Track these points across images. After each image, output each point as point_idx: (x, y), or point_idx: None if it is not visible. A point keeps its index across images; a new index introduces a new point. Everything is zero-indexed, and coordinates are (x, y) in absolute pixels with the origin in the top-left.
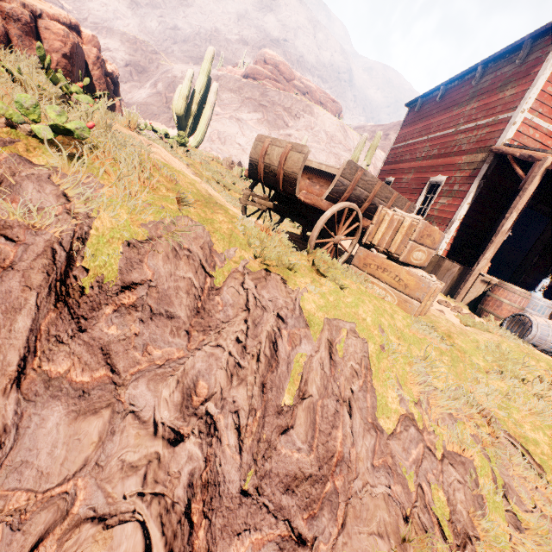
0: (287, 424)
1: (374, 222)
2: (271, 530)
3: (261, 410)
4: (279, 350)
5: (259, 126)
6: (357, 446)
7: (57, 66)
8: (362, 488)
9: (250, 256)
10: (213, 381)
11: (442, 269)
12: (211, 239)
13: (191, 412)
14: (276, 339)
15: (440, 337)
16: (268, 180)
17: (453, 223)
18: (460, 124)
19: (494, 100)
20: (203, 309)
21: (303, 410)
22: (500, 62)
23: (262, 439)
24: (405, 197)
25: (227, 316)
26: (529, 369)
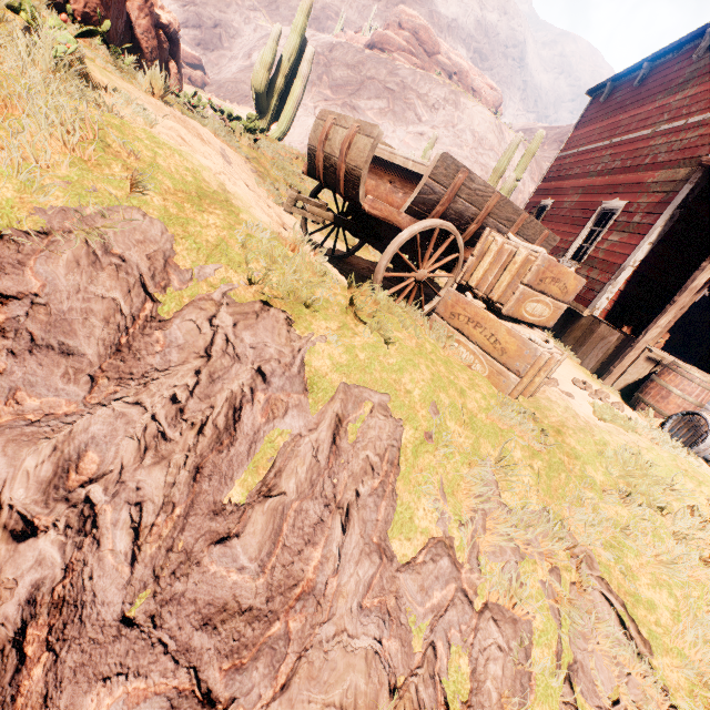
0: (229, 531)
1: (476, 254)
2: (163, 679)
3: (185, 505)
4: (241, 421)
5: (380, 119)
6: (343, 575)
7: (85, 8)
8: (333, 637)
9: (243, 280)
10: (111, 455)
11: (595, 336)
12: (174, 247)
13: (60, 496)
14: (242, 404)
15: (536, 432)
16: (328, 179)
17: (622, 271)
18: (661, 122)
19: None
20: (129, 347)
21: (263, 513)
22: None
23: (177, 548)
24: (563, 229)
25: (166, 363)
26: (676, 495)
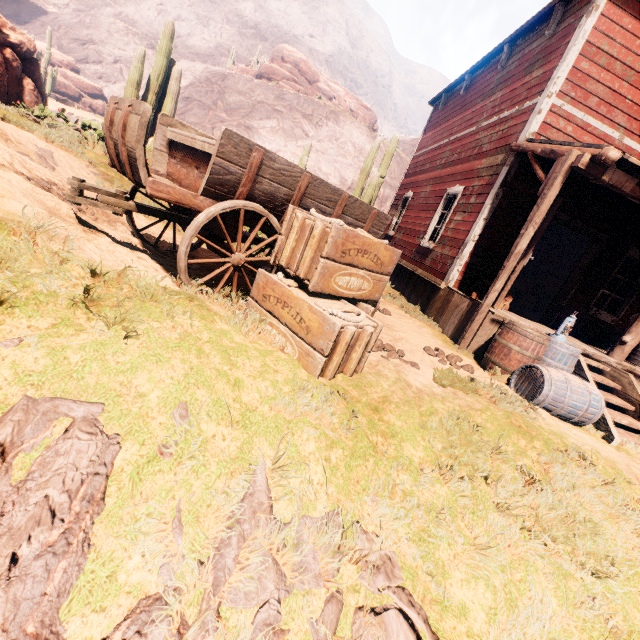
0: None
1: (284, 232)
2: None
3: None
4: None
5: (273, 136)
6: None
7: None
8: None
9: None
10: None
11: (451, 305)
12: None
13: None
14: None
15: (336, 416)
16: (122, 167)
17: (466, 246)
18: (482, 120)
19: (520, 85)
20: None
21: None
22: (529, 37)
23: None
24: (421, 215)
25: None
26: (502, 458)
